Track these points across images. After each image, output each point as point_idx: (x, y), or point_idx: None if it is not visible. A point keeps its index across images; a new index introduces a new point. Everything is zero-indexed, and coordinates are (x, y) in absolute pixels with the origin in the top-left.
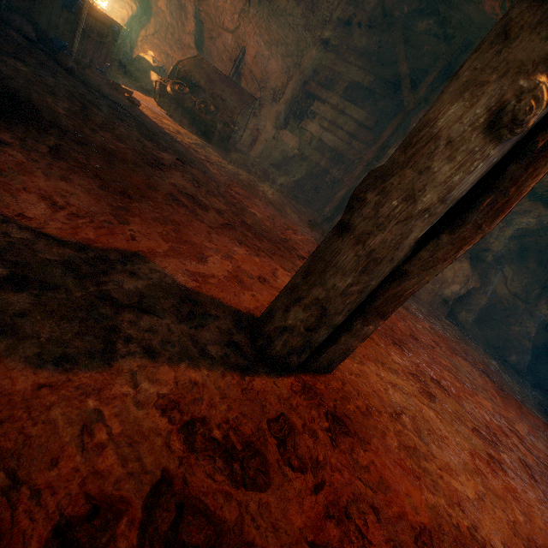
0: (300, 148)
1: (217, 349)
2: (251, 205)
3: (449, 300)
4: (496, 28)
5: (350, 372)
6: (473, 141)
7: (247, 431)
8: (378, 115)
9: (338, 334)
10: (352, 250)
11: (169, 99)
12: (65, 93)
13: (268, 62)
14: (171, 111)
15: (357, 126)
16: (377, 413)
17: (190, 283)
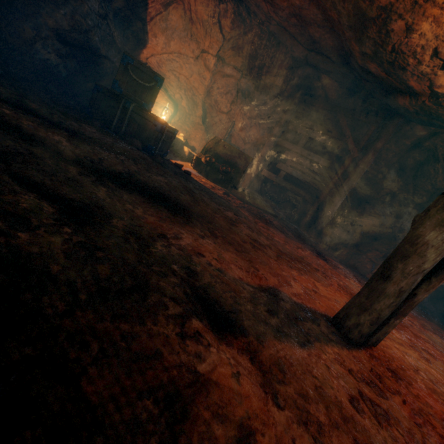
0: (278, 181)
1: (331, 336)
2: (273, 235)
3: None
4: (442, 200)
5: (382, 345)
6: (443, 246)
7: (366, 375)
8: (328, 154)
9: (382, 325)
10: (392, 287)
11: (201, 164)
12: (182, 189)
13: (250, 129)
14: (202, 171)
15: (318, 166)
16: (406, 369)
17: (297, 300)
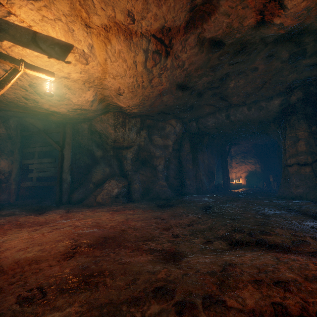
0: (33, 185)
1: None
2: None
3: (117, 196)
4: None
5: None
6: None
7: None
8: None
9: None
10: None
11: None
12: None
13: None
14: None
15: (50, 164)
16: None
17: None
